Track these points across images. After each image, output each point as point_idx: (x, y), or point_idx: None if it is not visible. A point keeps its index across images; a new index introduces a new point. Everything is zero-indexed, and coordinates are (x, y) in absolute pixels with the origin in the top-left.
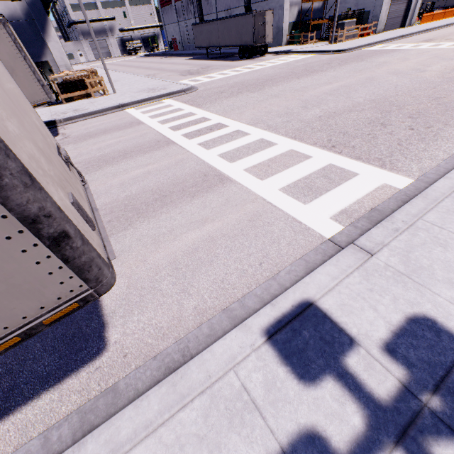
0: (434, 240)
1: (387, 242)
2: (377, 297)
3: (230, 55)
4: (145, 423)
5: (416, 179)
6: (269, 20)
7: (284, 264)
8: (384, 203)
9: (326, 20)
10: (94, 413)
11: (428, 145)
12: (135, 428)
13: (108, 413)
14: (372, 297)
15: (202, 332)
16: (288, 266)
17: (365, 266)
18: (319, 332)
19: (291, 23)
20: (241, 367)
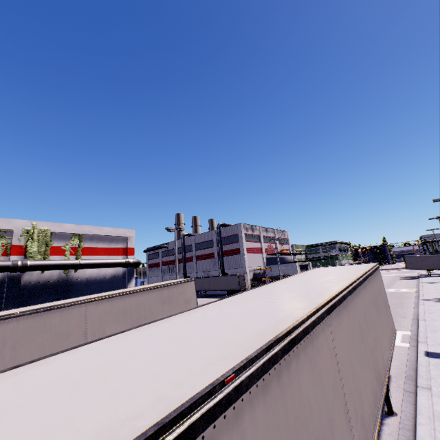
0: (436, 338)
1: (426, 340)
2: (439, 348)
3: (215, 295)
4: (425, 369)
5: (410, 331)
6: (245, 278)
7: (406, 352)
8: (411, 337)
9: (269, 278)
10: (410, 378)
11: (399, 323)
12: (425, 370)
13: (413, 377)
14: (438, 348)
15: (409, 364)
16: (408, 351)
17: (428, 344)
18: (436, 354)
19: (250, 279)
20: (430, 361)
